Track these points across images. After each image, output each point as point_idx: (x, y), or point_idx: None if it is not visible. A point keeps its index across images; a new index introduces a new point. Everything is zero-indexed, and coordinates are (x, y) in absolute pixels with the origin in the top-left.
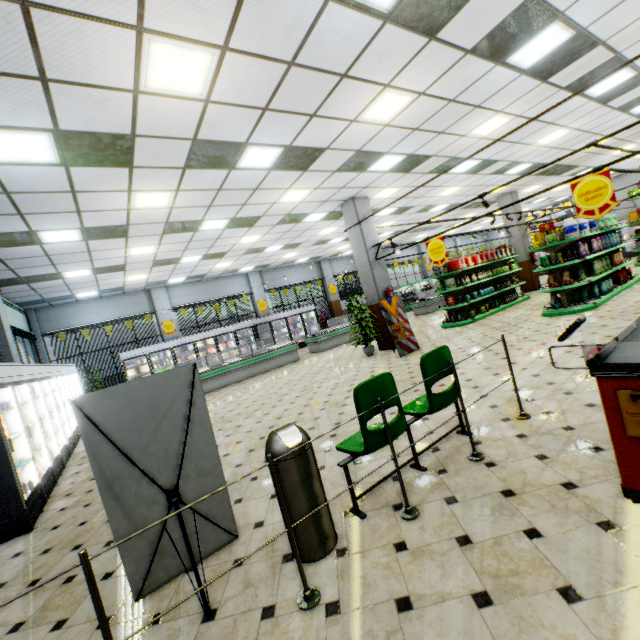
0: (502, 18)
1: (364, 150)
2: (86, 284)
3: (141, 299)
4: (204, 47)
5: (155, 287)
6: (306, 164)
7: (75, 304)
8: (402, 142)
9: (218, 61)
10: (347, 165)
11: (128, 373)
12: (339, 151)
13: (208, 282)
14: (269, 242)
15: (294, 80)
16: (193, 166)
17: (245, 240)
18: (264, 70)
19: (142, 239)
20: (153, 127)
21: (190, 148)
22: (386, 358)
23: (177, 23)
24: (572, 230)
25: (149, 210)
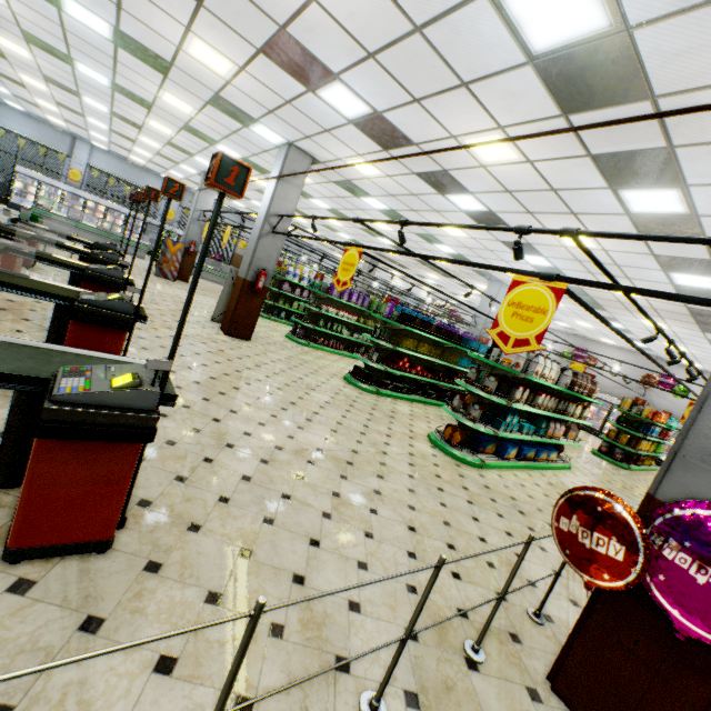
0: (183, 125)
1: (175, 143)
2: (10, 98)
3: (66, 140)
4: (22, 48)
5: (82, 139)
6: (137, 127)
7: (5, 106)
8: (200, 155)
9: (33, 55)
10: (172, 146)
11: (17, 183)
12: (155, 133)
13: (134, 166)
14: (166, 166)
15: (84, 84)
16: (52, 83)
17: (140, 151)
18: (62, 71)
19: (42, 98)
20: (13, 55)
21: (43, 75)
22: (152, 273)
23: (4, 36)
24: (288, 273)
25: (36, 86)
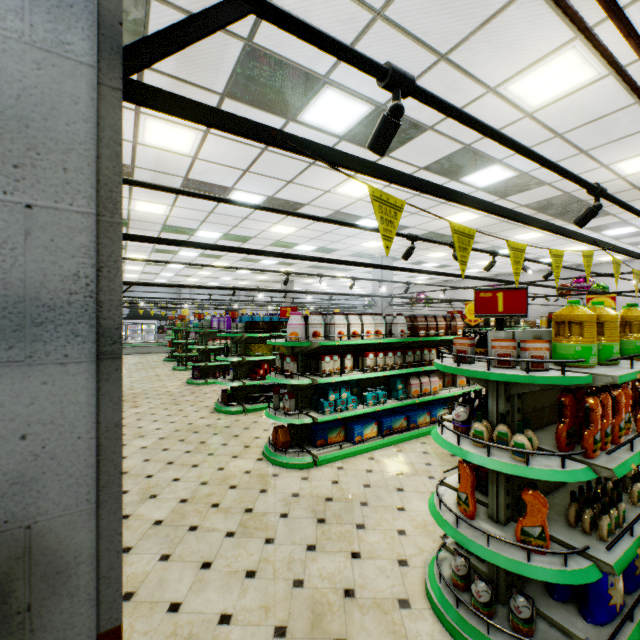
0: None
1: None
2: None
3: None
4: None
5: None
6: None
7: None
8: None
9: None
10: None
11: None
12: None
13: None
14: None
15: None
16: None
17: None
18: None
19: None
20: None
21: None
22: None
23: None
24: (191, 323)
25: None
